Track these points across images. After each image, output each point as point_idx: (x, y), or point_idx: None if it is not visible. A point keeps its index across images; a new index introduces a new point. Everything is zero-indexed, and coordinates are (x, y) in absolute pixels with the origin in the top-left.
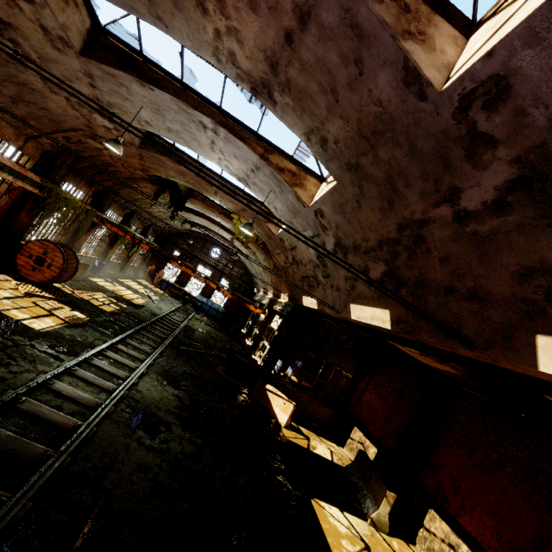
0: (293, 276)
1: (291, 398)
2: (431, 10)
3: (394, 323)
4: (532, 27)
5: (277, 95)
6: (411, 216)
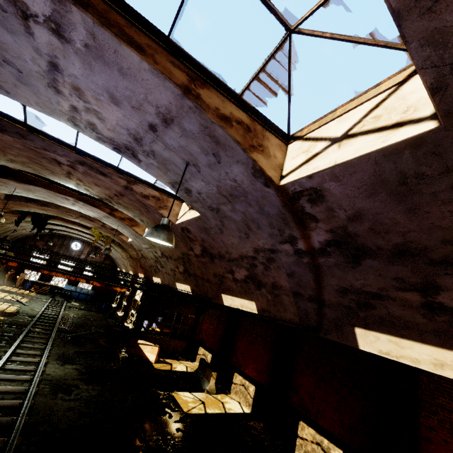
0: (144, 264)
1: (158, 343)
2: (168, 197)
3: (192, 291)
4: (187, 223)
5: (114, 203)
6: (184, 251)
